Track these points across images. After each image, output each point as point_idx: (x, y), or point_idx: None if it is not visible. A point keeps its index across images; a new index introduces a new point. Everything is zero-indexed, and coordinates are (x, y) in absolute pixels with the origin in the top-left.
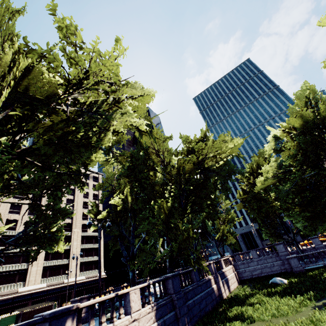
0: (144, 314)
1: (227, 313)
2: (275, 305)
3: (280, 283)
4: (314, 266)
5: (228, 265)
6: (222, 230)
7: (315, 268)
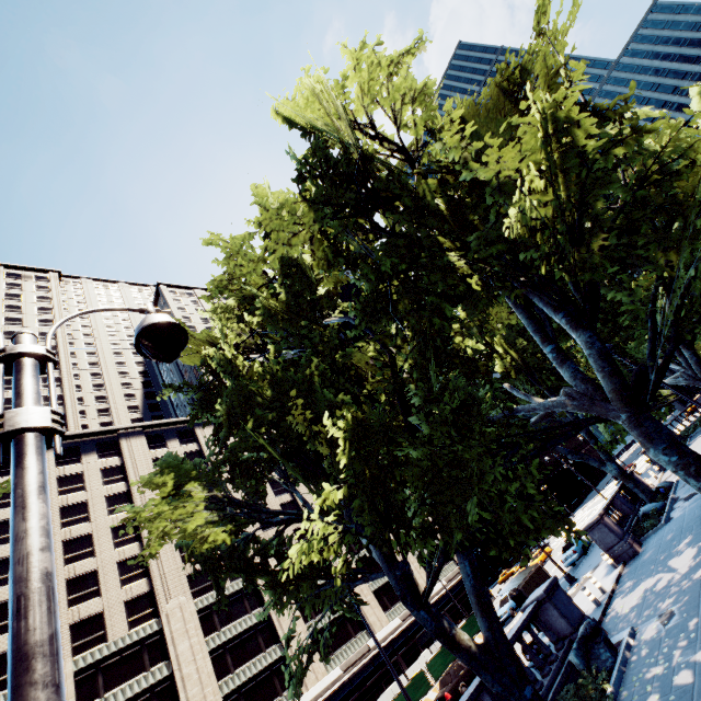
0: None
1: None
2: None
3: None
4: None
5: None
6: None
7: None
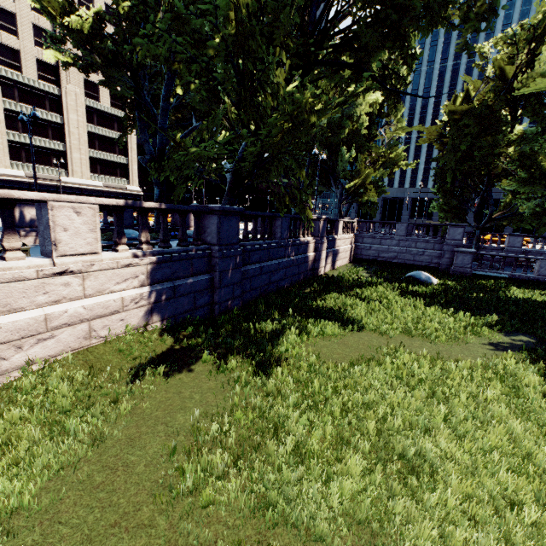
0: (108, 265)
1: (316, 299)
2: (414, 315)
3: (426, 281)
4: (492, 273)
5: (348, 233)
6: (364, 175)
7: (490, 277)
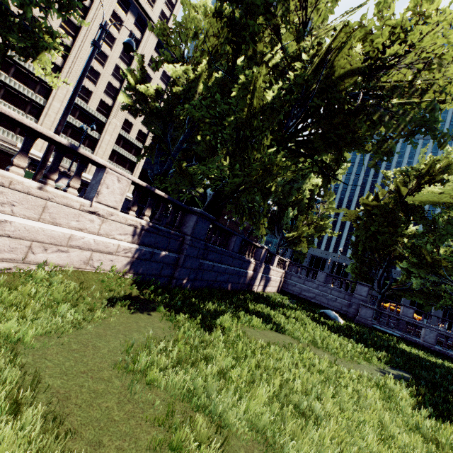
0: (120, 219)
1: (247, 304)
2: (322, 334)
3: (334, 319)
4: (388, 330)
5: (280, 268)
6: (300, 231)
7: (386, 333)
